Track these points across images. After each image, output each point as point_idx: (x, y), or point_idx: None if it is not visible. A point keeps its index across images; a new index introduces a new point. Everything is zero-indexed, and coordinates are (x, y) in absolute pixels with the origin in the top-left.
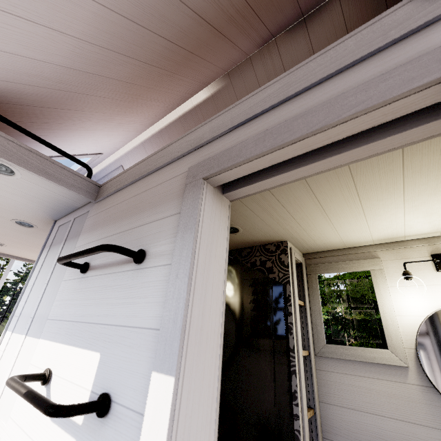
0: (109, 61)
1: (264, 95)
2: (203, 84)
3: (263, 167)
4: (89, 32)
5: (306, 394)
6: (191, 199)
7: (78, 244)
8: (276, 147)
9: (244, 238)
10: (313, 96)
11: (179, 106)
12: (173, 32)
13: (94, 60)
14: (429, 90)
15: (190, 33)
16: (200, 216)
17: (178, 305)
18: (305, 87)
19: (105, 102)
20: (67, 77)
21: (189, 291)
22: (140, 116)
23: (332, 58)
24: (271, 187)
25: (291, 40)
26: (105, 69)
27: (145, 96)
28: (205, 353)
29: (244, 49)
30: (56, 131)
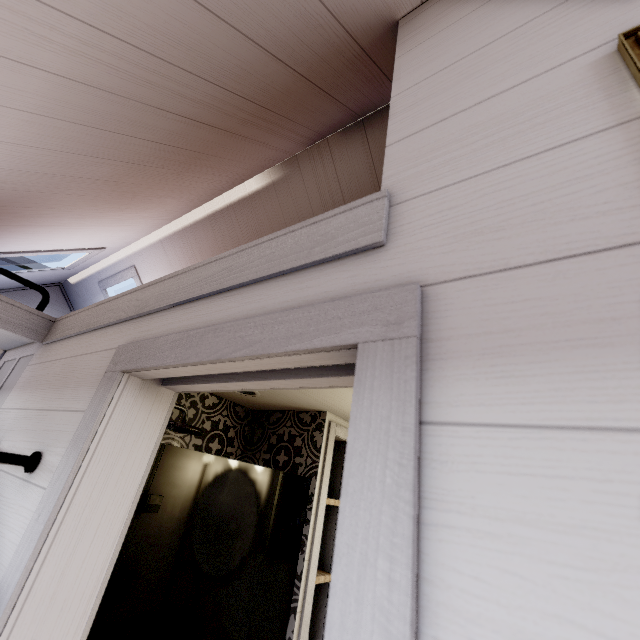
0: (72, 162)
1: (210, 272)
2: (236, 180)
3: (185, 375)
4: (28, 137)
5: (318, 639)
6: (98, 399)
7: (5, 404)
8: (182, 364)
9: (268, 401)
10: (242, 299)
11: (208, 201)
12: (161, 135)
13: (48, 161)
14: (309, 355)
15: (188, 135)
16: (99, 428)
17: (20, 565)
18: (237, 283)
19: (84, 199)
20: (12, 178)
21: (41, 546)
22: (149, 211)
23: (270, 254)
24: (214, 390)
25: (346, 143)
26: (69, 170)
27: (146, 193)
28: (52, 632)
29: (283, 148)
30: (20, 228)
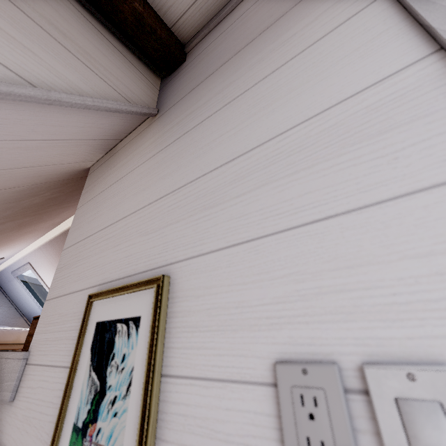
0: None
1: None
2: (67, 216)
3: None
4: None
5: None
6: None
7: None
8: None
9: None
10: None
11: (59, 225)
12: None
13: None
14: None
15: None
16: None
17: None
18: None
19: None
20: None
21: None
22: (16, 242)
23: None
24: None
25: None
26: None
27: (2, 242)
28: None
29: None
30: None
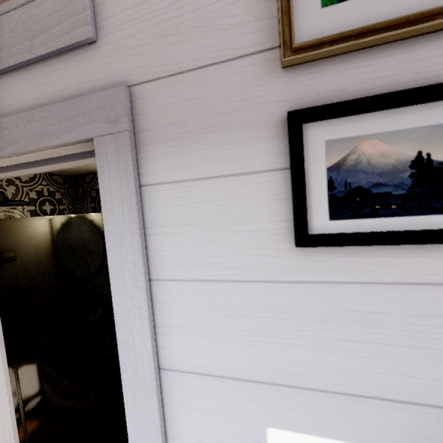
0: None
1: None
2: None
3: None
4: None
5: None
6: None
7: None
8: None
9: (78, 168)
10: None
11: None
12: None
13: None
14: (65, 147)
15: None
16: None
17: None
18: None
19: None
20: None
21: None
22: None
23: None
24: (9, 176)
25: None
26: None
27: None
28: None
29: None
30: None
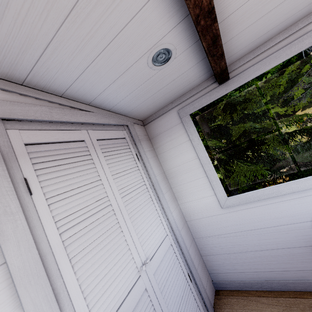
0: None
1: None
2: None
3: None
4: None
5: None
6: None
7: None
8: None
9: None
10: None
11: None
12: None
13: None
14: None
15: None
16: None
17: None
18: None
19: None
20: None
21: None
22: None
23: None
24: None
25: None
26: None
27: None
28: None
29: None
30: None
